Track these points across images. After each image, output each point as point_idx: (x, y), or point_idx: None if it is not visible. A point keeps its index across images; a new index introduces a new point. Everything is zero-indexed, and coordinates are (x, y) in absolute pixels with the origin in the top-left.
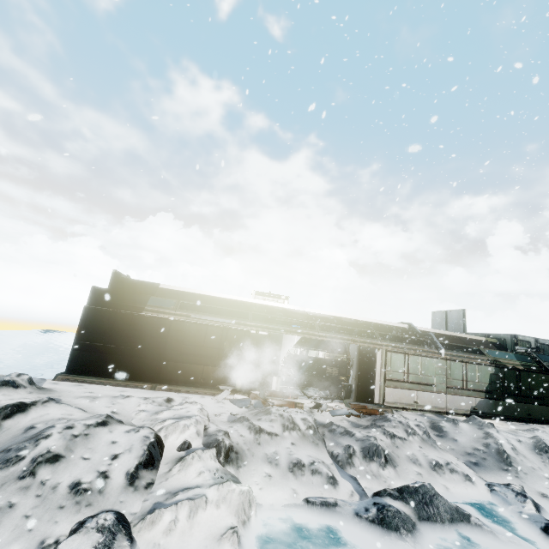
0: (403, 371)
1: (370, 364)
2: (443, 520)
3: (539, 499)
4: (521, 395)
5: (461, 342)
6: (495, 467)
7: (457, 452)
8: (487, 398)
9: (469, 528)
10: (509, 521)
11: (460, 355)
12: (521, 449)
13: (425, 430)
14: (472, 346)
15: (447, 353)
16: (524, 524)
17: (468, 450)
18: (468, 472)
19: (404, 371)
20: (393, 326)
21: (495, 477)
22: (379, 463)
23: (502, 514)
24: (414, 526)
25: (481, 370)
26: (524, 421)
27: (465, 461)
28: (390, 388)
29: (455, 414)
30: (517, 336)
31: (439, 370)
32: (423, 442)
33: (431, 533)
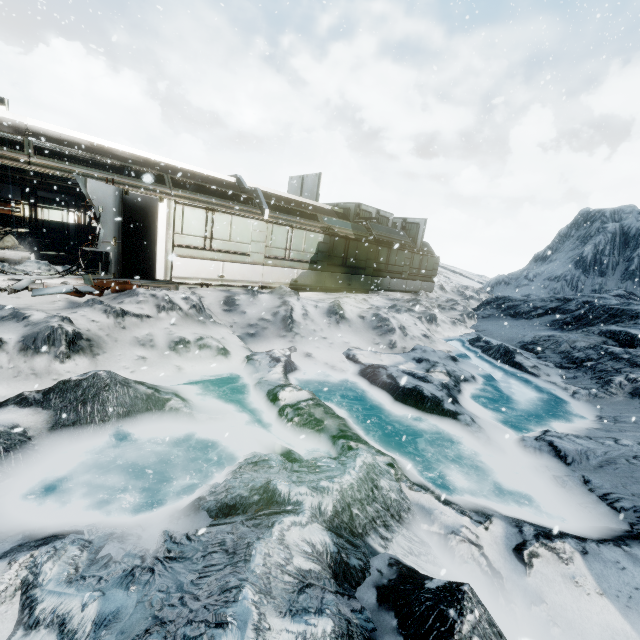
0: (204, 235)
1: (146, 222)
2: (106, 418)
3: (300, 360)
4: (345, 266)
5: (301, 208)
6: (273, 335)
7: (239, 325)
8: (311, 269)
9: (156, 417)
10: (245, 391)
11: (289, 219)
12: (315, 314)
13: (195, 303)
14: (308, 211)
15: (273, 216)
16: (256, 391)
17: (253, 322)
18: (234, 345)
19: (205, 234)
20: (211, 176)
21: (266, 345)
22: (55, 355)
23: (242, 384)
24: (21, 444)
25: (310, 237)
26: (343, 291)
27: (242, 333)
28: (182, 258)
29: (272, 288)
30: (361, 205)
31: (257, 235)
32: (185, 318)
33: (67, 444)
